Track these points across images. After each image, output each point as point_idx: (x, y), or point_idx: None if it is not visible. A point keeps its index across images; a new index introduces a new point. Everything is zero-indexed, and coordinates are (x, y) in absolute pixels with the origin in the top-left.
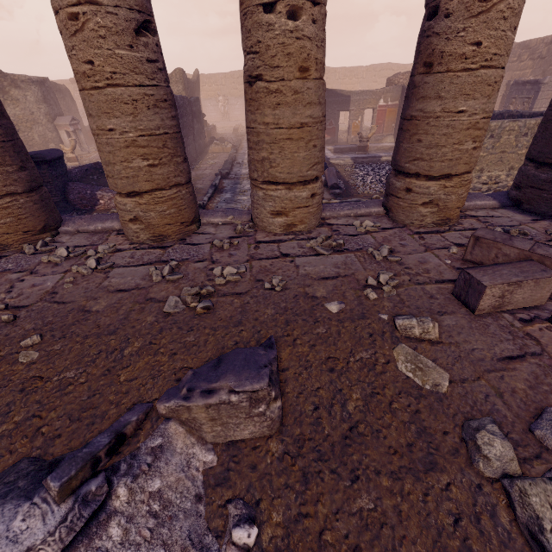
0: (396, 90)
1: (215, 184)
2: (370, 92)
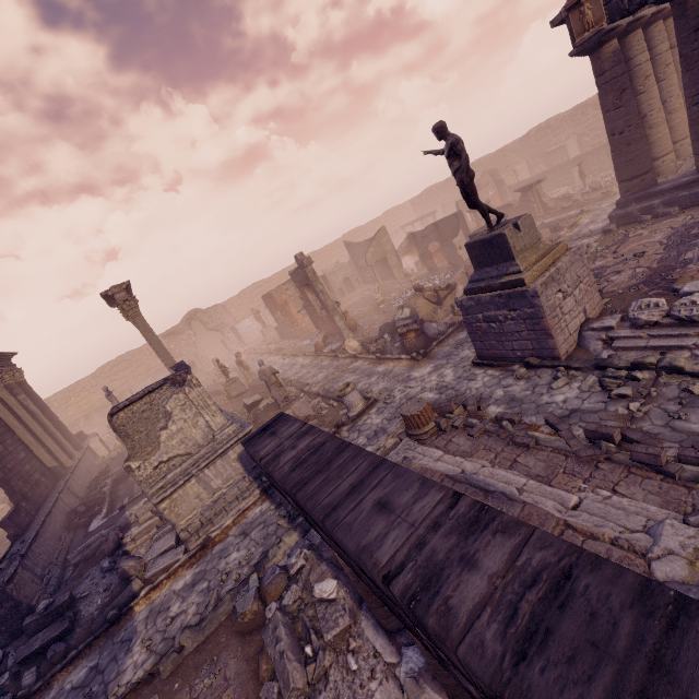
0: (492, 184)
1: (544, 222)
2: (483, 191)
